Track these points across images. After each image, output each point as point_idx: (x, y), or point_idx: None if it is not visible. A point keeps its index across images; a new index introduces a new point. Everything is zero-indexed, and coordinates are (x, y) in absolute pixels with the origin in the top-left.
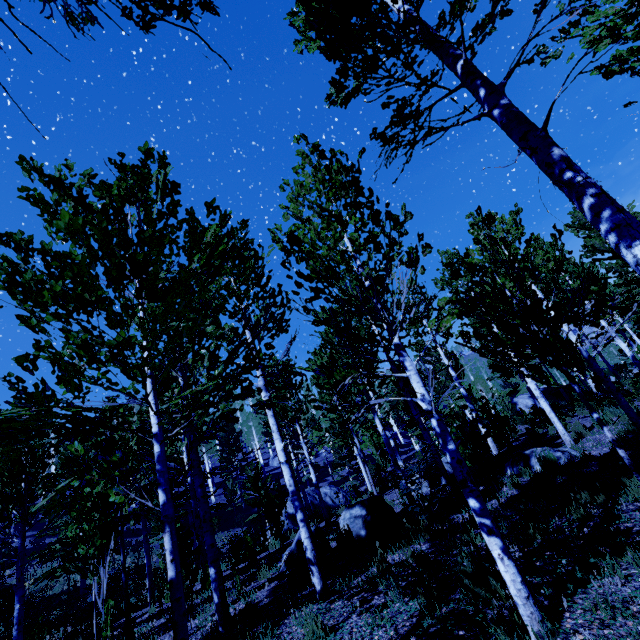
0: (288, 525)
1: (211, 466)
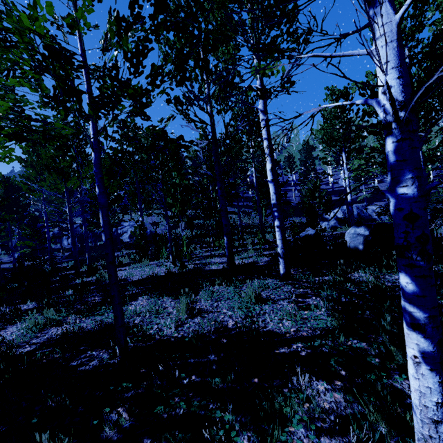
0: (335, 224)
1: (296, 179)
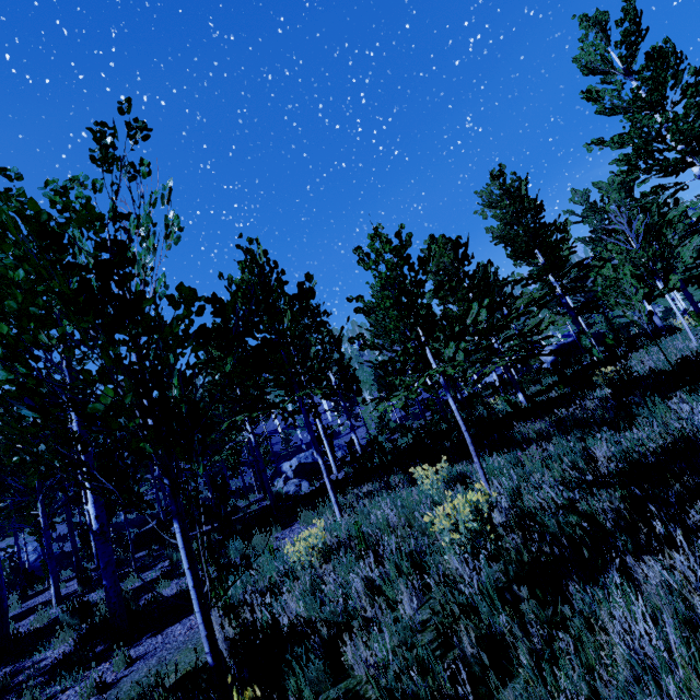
0: None
1: None
